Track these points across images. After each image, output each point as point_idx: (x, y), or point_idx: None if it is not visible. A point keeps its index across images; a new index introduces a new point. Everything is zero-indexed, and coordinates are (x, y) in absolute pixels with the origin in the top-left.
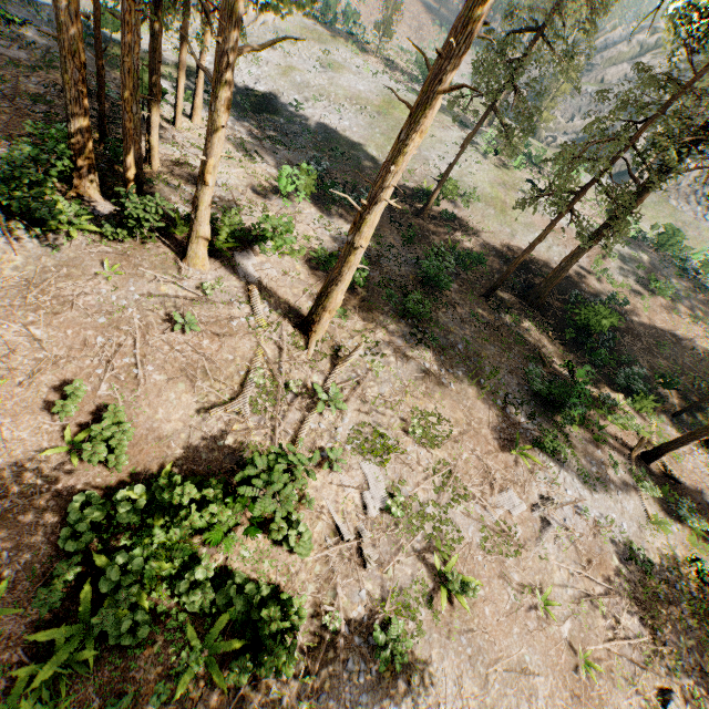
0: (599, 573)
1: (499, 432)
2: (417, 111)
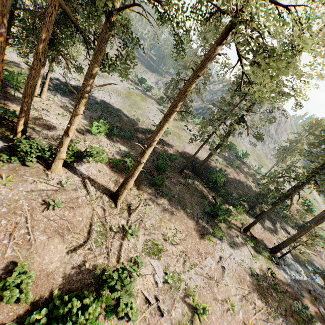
0: (244, 284)
1: (198, 232)
2: (168, 116)
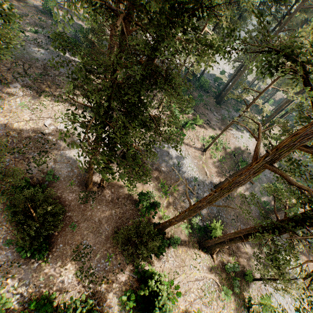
0: None
1: None
2: None
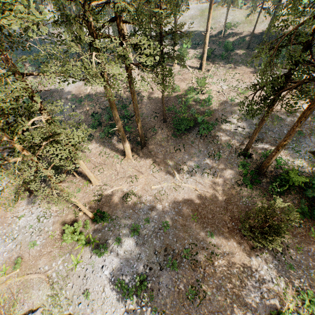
0: None
1: (253, 71)
2: (209, 11)
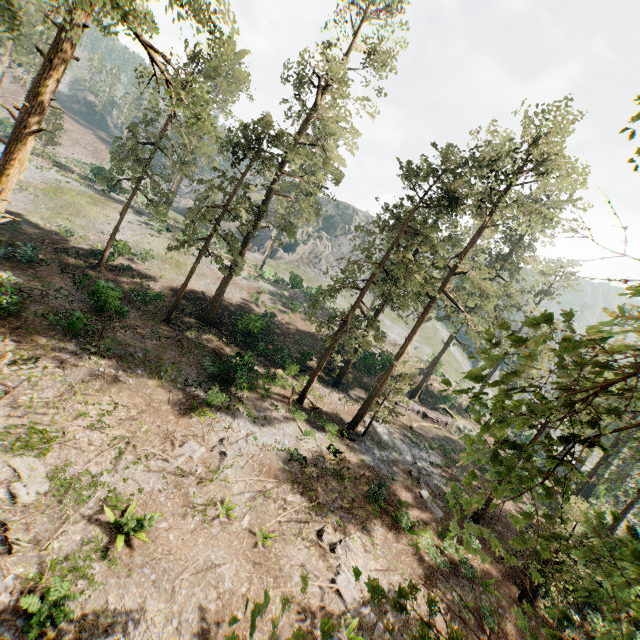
0: (270, 475)
1: (179, 405)
2: (12, 145)
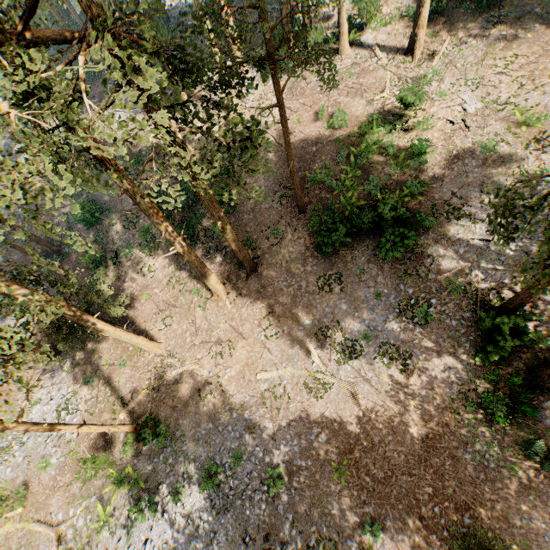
0: None
1: None
2: None
